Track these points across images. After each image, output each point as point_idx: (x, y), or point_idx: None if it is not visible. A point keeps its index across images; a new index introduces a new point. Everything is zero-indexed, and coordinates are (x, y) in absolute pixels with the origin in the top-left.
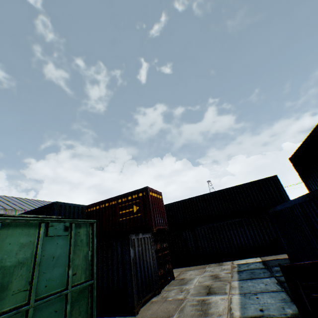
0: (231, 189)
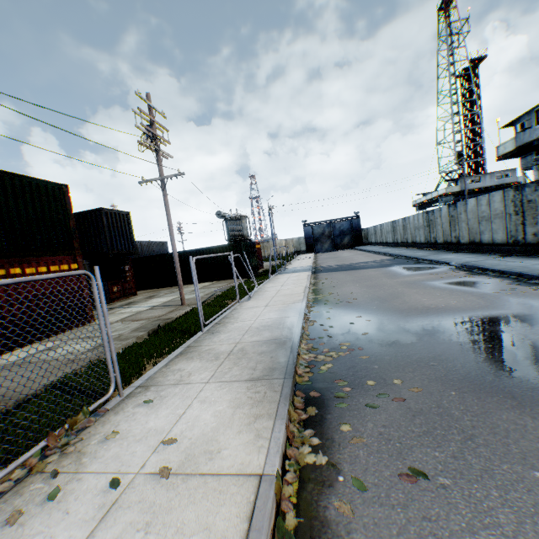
0: None
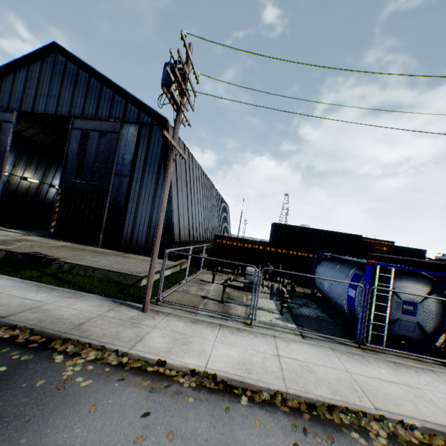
0: (399, 247)
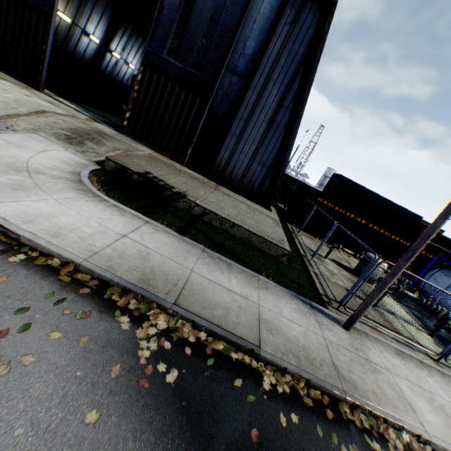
0: None
